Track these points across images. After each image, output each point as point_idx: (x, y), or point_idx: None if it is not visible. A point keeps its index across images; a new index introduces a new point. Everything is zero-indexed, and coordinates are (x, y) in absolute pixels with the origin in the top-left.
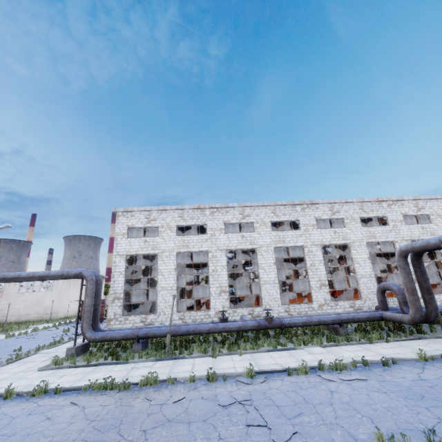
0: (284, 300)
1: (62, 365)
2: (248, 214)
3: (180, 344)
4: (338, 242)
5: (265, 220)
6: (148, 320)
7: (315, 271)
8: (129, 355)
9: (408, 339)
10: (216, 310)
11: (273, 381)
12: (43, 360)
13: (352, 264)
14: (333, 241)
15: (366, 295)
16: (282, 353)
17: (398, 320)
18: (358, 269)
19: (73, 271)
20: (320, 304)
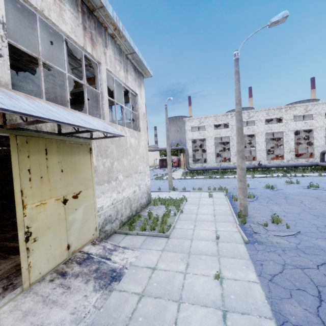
0: (268, 158)
1: (187, 176)
2: (252, 116)
3: (222, 173)
4: (305, 128)
5: (261, 119)
6: (204, 165)
7: (288, 144)
8: (207, 174)
9: (324, 172)
10: (233, 162)
11: (260, 178)
12: (175, 175)
13: (312, 140)
14: (303, 128)
15: (317, 156)
16: (264, 175)
17: (323, 165)
18: (315, 143)
19: (180, 147)
20: (288, 160)
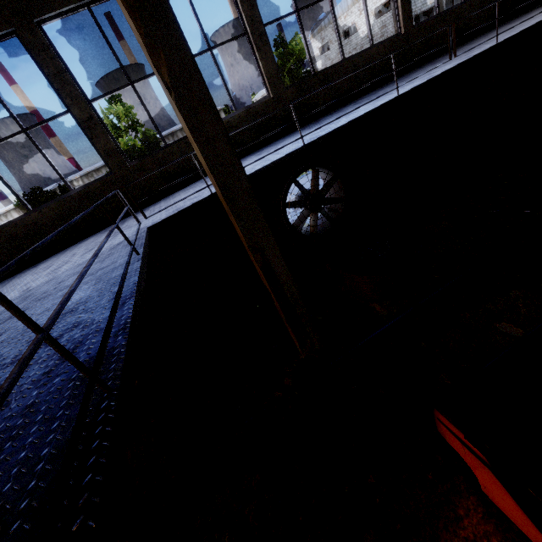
0: None
1: None
2: None
3: None
4: None
5: None
6: None
7: None
8: None
9: None
10: None
11: None
12: None
13: None
14: None
15: None
16: None
17: None
18: None
19: None
20: None
